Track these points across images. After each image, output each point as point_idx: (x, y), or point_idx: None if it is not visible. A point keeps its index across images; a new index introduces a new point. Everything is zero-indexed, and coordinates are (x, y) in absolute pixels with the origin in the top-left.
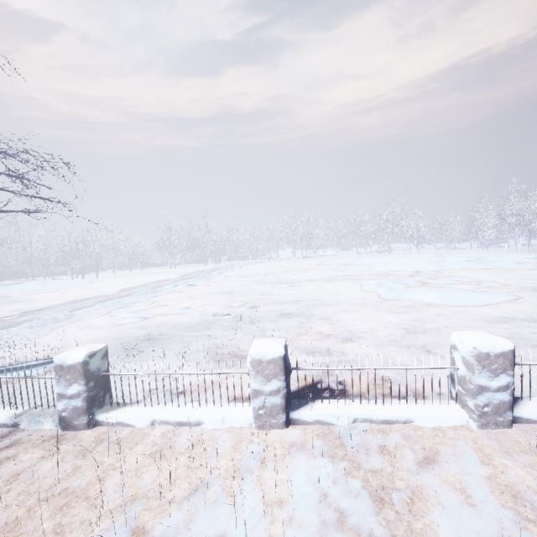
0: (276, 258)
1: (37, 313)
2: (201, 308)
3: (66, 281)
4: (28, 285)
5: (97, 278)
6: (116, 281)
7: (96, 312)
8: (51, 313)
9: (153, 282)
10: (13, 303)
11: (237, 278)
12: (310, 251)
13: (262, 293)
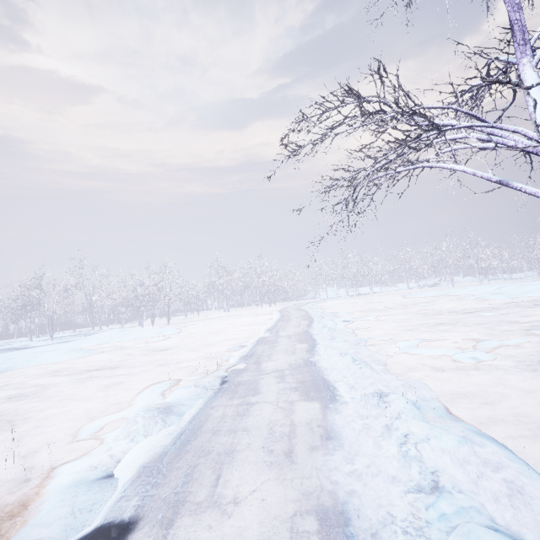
0: (321, 297)
1: (266, 358)
2: (503, 339)
3: (146, 328)
4: (113, 334)
5: (168, 325)
6: (207, 325)
7: (366, 351)
8: (291, 357)
9: (276, 322)
10: (159, 351)
11: (371, 313)
12: (352, 289)
13: (488, 322)
